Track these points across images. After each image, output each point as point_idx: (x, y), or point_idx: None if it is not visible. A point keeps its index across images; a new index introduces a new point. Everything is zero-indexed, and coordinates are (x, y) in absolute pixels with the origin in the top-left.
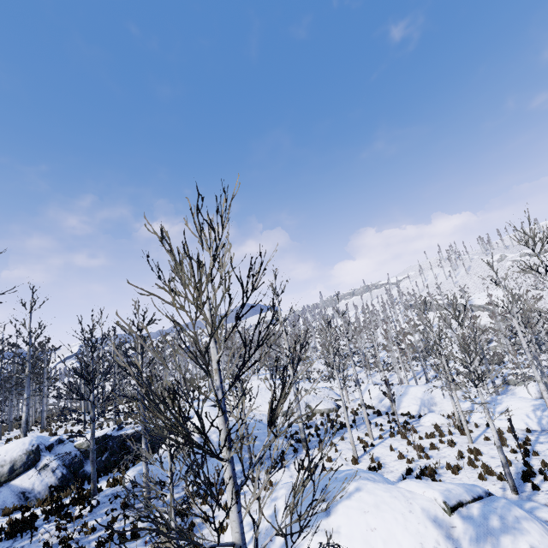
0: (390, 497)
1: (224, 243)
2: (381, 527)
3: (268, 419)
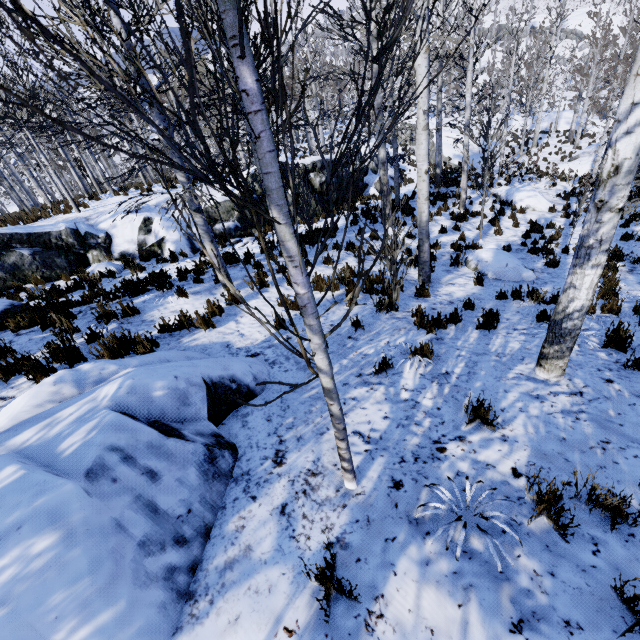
0: None
1: None
2: None
3: None
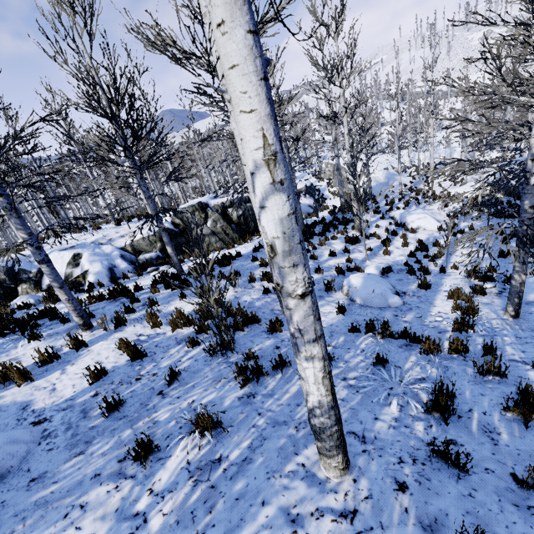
0: None
1: None
2: None
3: None
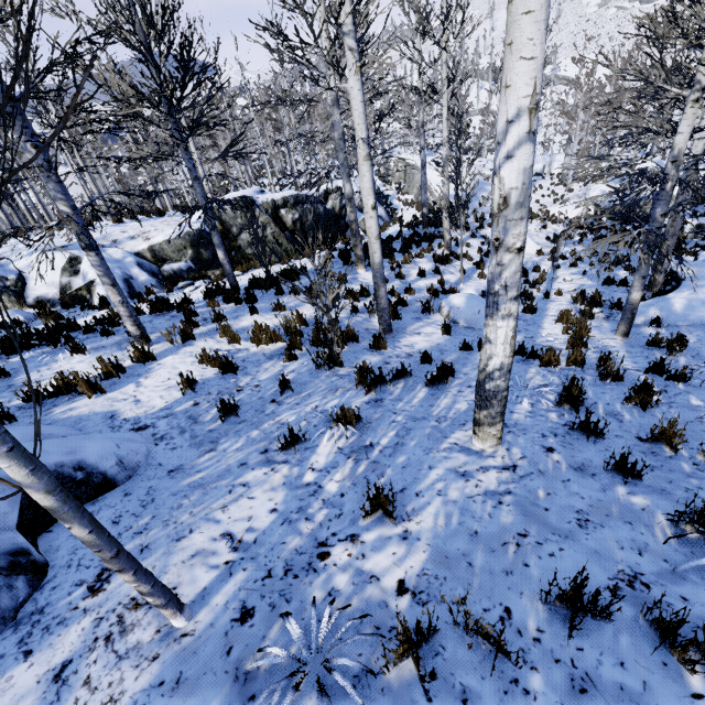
0: None
1: None
2: None
3: None
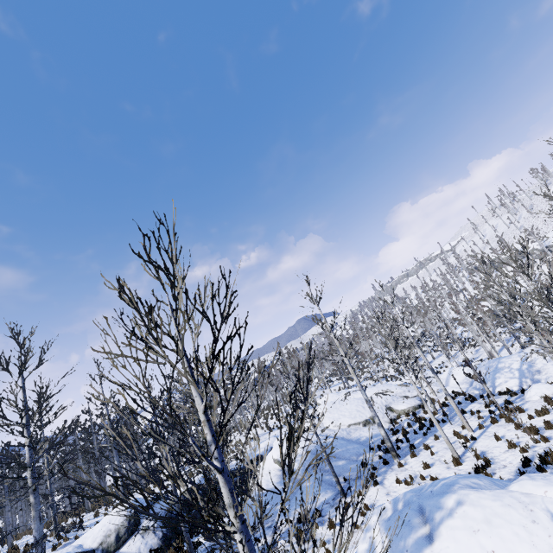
0: (502, 506)
1: (184, 277)
2: (500, 549)
3: (282, 464)
